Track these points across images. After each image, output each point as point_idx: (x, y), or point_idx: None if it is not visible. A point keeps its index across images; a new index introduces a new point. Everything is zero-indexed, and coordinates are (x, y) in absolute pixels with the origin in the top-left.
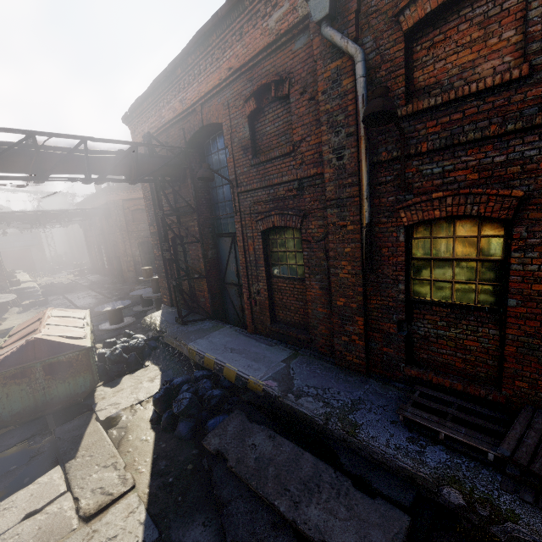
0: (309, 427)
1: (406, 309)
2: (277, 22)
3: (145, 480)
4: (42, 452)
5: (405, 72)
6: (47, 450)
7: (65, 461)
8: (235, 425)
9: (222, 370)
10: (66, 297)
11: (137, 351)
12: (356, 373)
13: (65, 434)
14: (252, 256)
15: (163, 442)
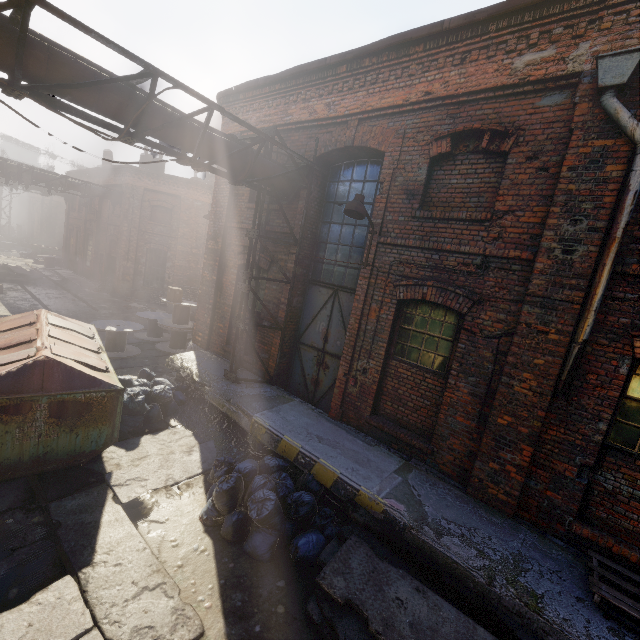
0: (459, 581)
1: (597, 453)
2: (528, 65)
3: (217, 623)
4: (33, 543)
5: None
6: (40, 539)
7: (78, 568)
8: (359, 560)
9: (311, 466)
10: (29, 291)
11: (160, 402)
12: (499, 513)
13: (68, 516)
14: (372, 324)
15: (228, 559)
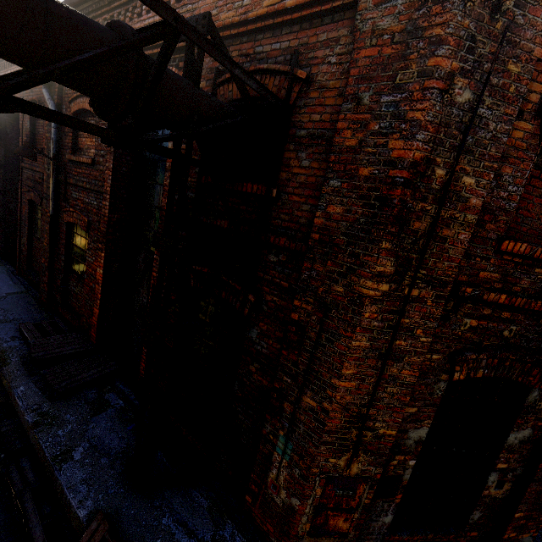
0: None
1: (65, 272)
2: None
3: None
4: None
5: (73, 135)
6: None
7: None
8: None
9: None
10: None
11: None
12: (41, 308)
13: None
14: (24, 216)
15: None
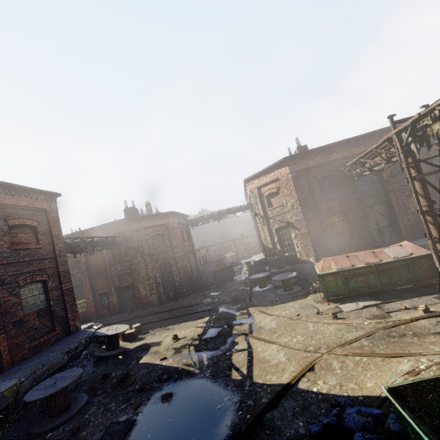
0: None
1: None
2: None
3: None
4: None
5: None
6: None
7: None
8: None
9: None
10: None
11: None
12: None
13: None
14: (402, 206)
15: None
